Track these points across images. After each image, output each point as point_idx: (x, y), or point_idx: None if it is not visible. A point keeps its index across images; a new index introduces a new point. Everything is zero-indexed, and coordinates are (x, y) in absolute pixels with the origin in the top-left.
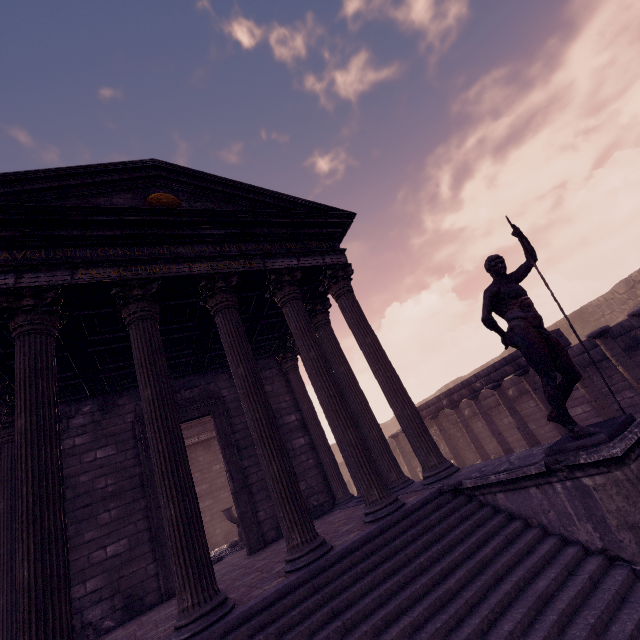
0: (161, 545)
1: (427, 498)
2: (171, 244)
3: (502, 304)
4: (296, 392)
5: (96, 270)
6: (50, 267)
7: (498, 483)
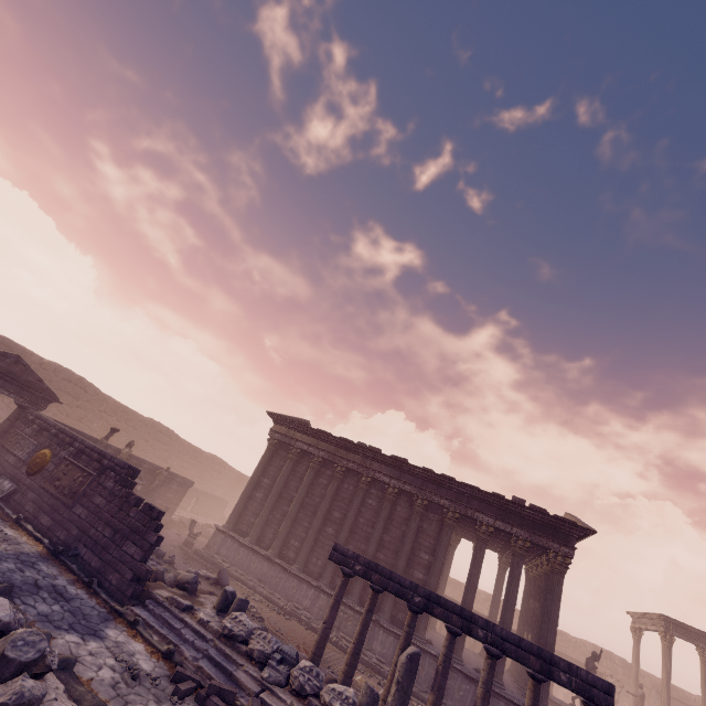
0: None
1: None
2: None
3: (592, 668)
4: (450, 560)
5: None
6: None
7: (551, 700)
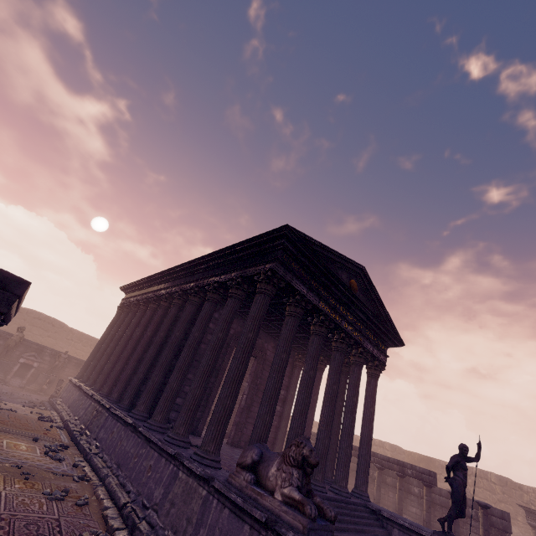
0: (208, 407)
1: (362, 504)
2: (345, 308)
3: (457, 466)
4: (293, 381)
5: (324, 305)
6: (315, 294)
7: (400, 525)
